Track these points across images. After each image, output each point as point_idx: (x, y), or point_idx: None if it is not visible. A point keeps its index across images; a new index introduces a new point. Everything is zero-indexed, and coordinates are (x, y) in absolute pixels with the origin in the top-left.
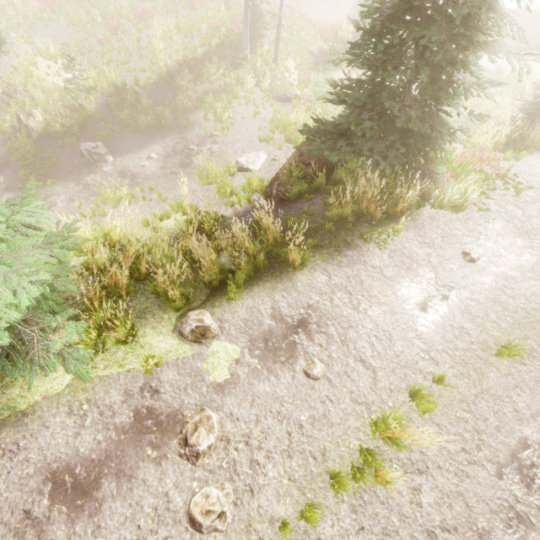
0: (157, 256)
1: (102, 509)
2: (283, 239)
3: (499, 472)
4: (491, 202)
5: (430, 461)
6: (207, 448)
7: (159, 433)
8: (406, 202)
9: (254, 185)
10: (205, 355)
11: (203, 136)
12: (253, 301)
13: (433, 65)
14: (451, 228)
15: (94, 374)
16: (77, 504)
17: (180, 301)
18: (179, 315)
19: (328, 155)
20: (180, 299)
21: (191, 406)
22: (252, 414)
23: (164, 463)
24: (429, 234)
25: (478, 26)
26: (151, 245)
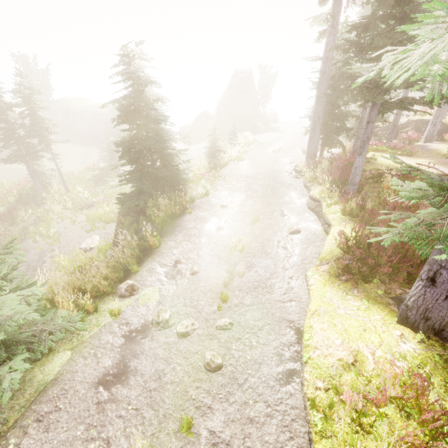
0: (77, 283)
1: (138, 369)
2: (142, 244)
3: (277, 251)
4: (218, 187)
5: (255, 262)
6: (169, 317)
7: (142, 333)
8: (185, 201)
9: (103, 248)
10: (140, 298)
11: (40, 252)
12: (147, 267)
13: (157, 152)
14: (211, 201)
15: (85, 339)
16: (123, 379)
17: (109, 287)
18: (113, 296)
19: (138, 203)
20: (109, 286)
21: (150, 316)
22: (181, 299)
23: (154, 337)
24: (204, 207)
25: (163, 136)
26: (69, 281)
